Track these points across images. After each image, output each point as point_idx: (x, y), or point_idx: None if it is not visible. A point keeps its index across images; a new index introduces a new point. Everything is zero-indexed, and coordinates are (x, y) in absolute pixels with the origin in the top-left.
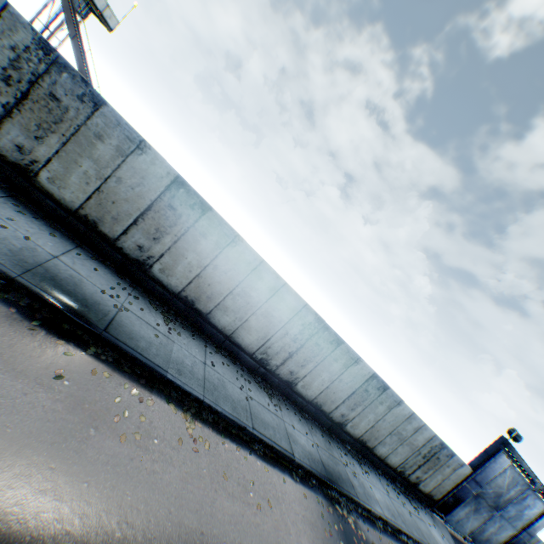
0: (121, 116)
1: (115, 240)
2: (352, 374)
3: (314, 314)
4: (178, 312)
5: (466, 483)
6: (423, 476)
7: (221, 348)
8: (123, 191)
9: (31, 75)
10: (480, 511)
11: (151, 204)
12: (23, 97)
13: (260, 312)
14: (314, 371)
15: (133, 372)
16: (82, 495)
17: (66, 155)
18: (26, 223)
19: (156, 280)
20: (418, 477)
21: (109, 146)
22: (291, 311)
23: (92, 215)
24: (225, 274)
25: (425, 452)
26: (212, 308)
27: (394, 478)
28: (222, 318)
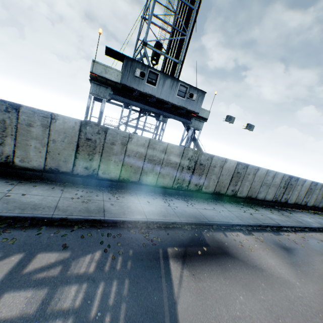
0: (301, 178)
1: (299, 204)
2: None
3: None
4: (312, 210)
5: None
6: None
7: (321, 212)
8: (301, 192)
9: (287, 183)
10: None
11: (306, 191)
12: (285, 188)
13: None
14: None
15: None
16: None
17: (292, 193)
18: (299, 214)
19: (307, 206)
20: None
21: (299, 186)
22: None
23: (296, 202)
24: (320, 194)
25: None
26: (318, 204)
27: None
28: (320, 205)
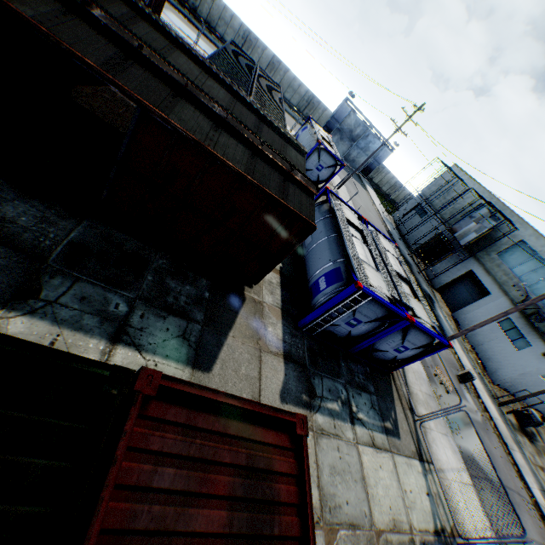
0: None
1: (187, 4)
2: (266, 55)
3: (247, 27)
4: (206, 29)
5: (331, 120)
6: (309, 114)
7: (220, 43)
8: None
9: None
10: (344, 141)
11: None
12: None
13: (229, 27)
14: (252, 54)
15: (196, 30)
16: (192, 31)
17: None
18: None
19: (199, 17)
20: (307, 114)
21: None
22: (239, 26)
23: None
24: (216, 12)
25: (307, 100)
26: (215, 27)
27: (296, 113)
28: (219, 31)
